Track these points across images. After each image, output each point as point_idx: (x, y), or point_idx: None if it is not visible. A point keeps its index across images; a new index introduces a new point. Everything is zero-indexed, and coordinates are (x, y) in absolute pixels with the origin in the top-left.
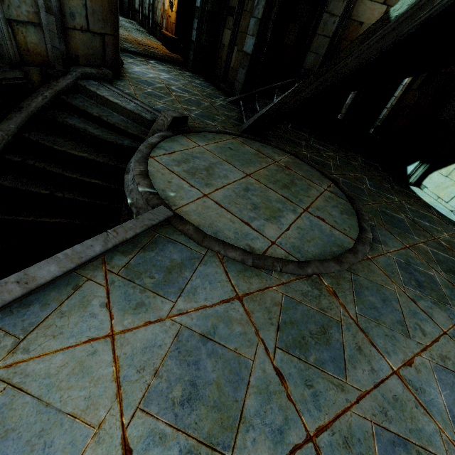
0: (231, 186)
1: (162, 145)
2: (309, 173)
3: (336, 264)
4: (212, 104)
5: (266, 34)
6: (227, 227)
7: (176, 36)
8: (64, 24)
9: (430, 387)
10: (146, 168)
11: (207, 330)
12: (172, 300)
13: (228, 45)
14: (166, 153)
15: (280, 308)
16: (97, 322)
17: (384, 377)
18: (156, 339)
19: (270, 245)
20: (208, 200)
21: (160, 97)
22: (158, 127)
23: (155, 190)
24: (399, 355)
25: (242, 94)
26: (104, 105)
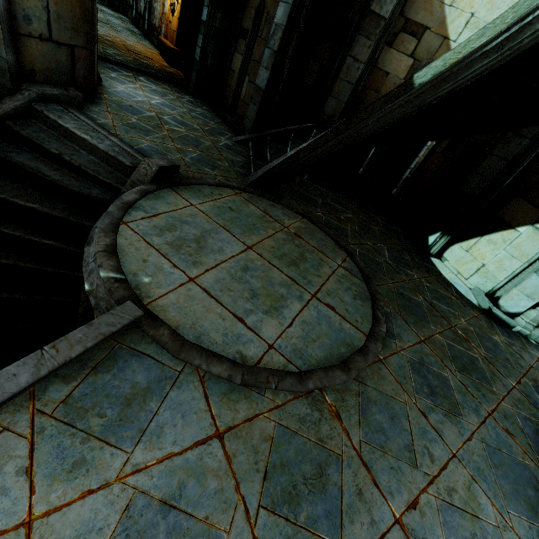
0: (226, 265)
1: (141, 204)
2: (323, 243)
3: (343, 372)
4: (214, 144)
5: (282, 70)
6: (215, 327)
7: (177, 47)
8: (14, 29)
9: (434, 536)
10: (114, 241)
11: (170, 493)
12: (127, 450)
13: (238, 73)
14: (145, 216)
15: (270, 445)
16: (8, 502)
17: (384, 531)
18: (96, 519)
19: (267, 350)
20: (194, 287)
21: (147, 132)
22: (139, 177)
23: (123, 275)
24: (404, 495)
25: (252, 134)
26: (68, 139)
